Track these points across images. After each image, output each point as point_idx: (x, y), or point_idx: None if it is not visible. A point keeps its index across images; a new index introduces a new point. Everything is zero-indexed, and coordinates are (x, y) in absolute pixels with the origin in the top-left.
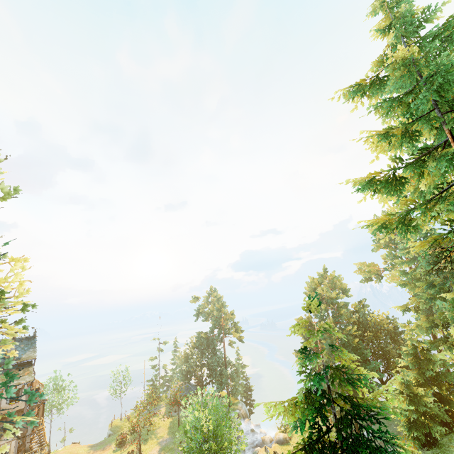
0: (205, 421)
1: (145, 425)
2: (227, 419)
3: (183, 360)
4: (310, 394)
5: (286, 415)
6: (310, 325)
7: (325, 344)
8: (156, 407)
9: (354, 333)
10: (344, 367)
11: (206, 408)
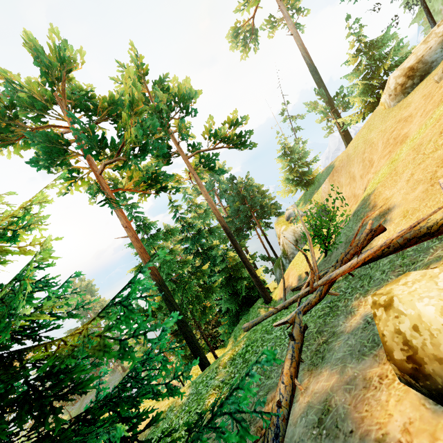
0: None
1: None
2: None
3: None
4: None
5: None
6: None
7: None
8: None
9: None
10: None
11: None
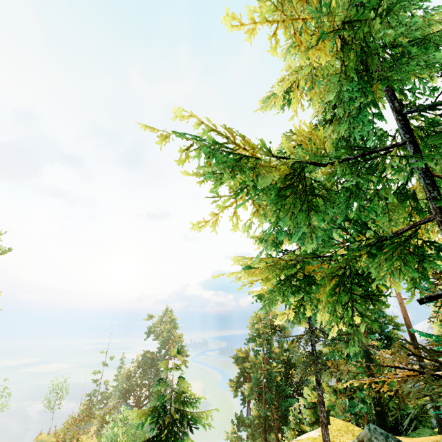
0: (121, 437)
1: (71, 441)
2: (142, 437)
3: (125, 378)
4: (157, 407)
5: (135, 417)
6: (247, 357)
7: (253, 377)
8: (88, 424)
9: (277, 370)
10: (183, 392)
11: (126, 425)
